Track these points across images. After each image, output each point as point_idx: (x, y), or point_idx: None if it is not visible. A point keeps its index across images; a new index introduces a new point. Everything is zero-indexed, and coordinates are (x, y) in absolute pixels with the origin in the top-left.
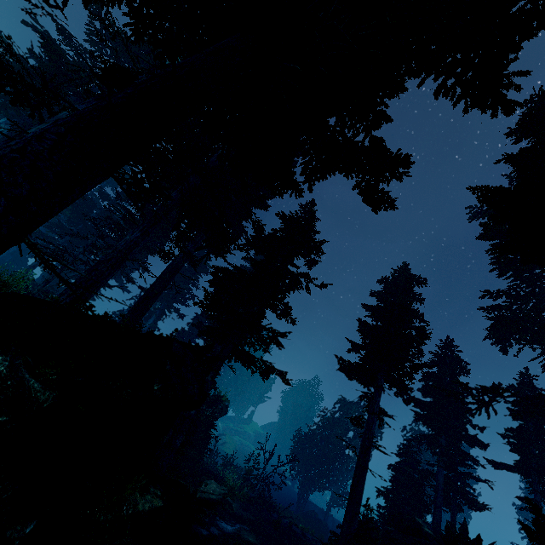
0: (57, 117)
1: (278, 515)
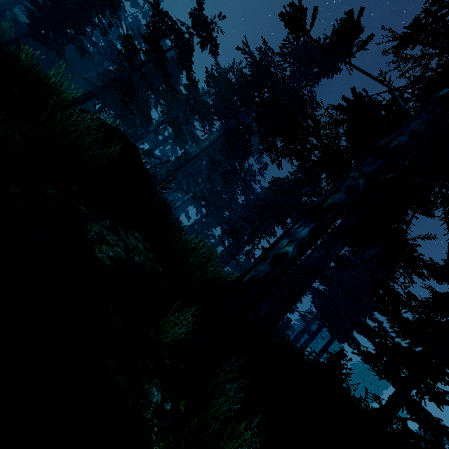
0: (350, 184)
1: None
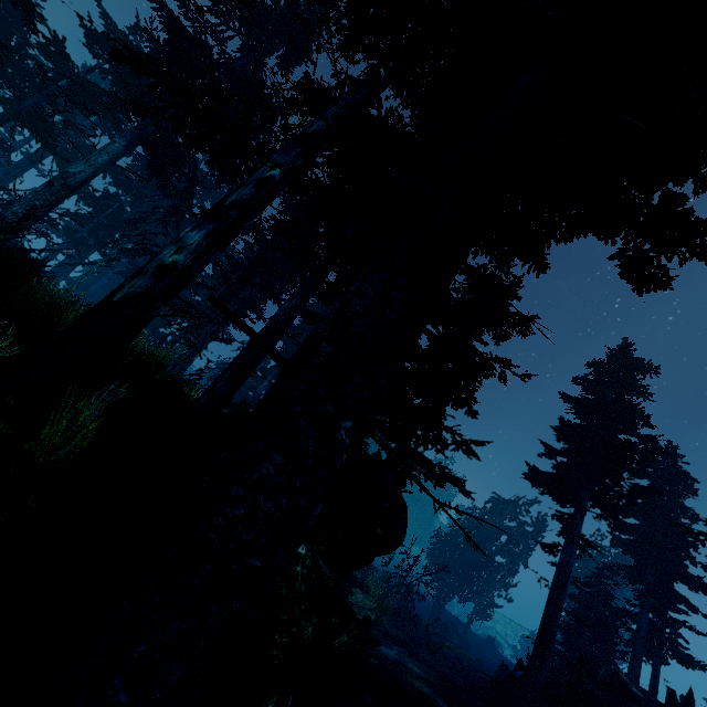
0: (257, 176)
1: (426, 632)
